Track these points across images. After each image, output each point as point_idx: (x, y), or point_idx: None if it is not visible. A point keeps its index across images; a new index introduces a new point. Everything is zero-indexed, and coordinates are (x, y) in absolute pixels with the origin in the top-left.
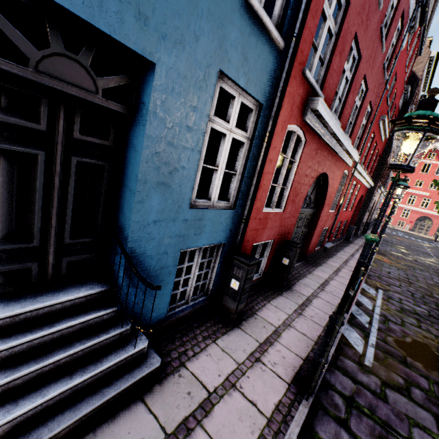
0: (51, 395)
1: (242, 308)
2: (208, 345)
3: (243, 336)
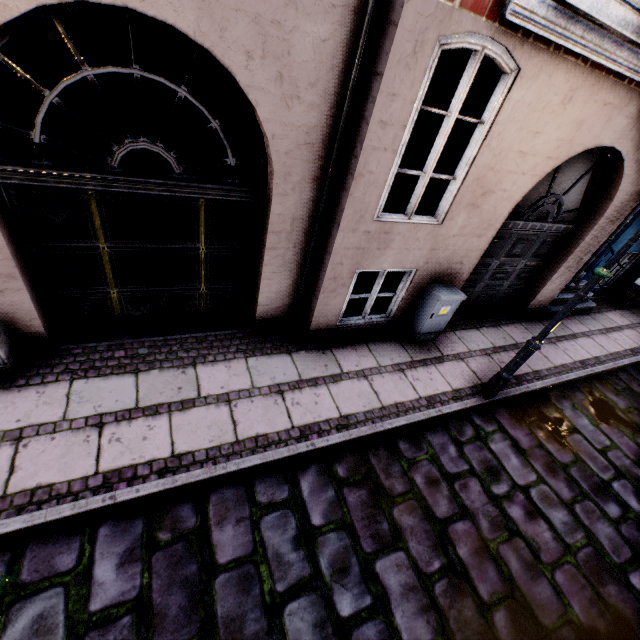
0: (570, 296)
1: (635, 299)
2: (611, 310)
3: (632, 314)
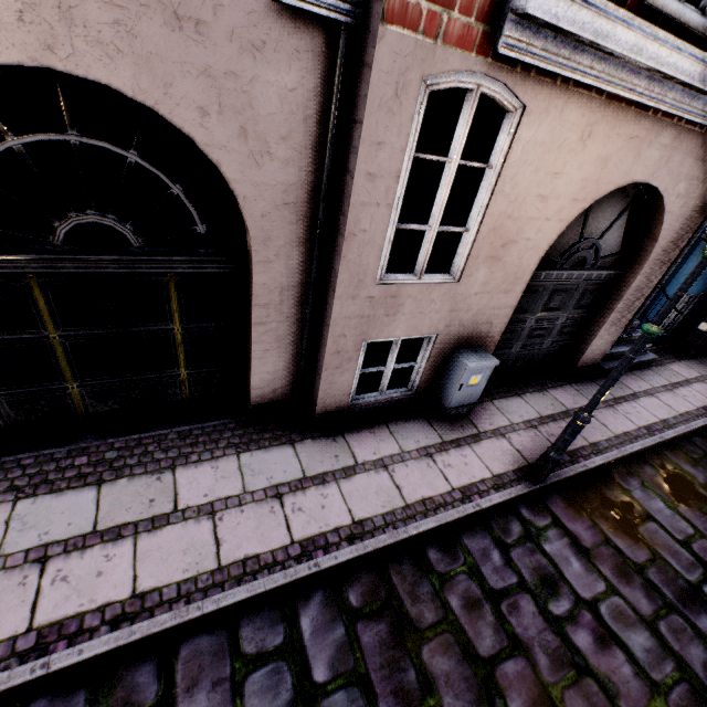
0: (625, 349)
1: (701, 346)
2: (675, 361)
3: (700, 364)
